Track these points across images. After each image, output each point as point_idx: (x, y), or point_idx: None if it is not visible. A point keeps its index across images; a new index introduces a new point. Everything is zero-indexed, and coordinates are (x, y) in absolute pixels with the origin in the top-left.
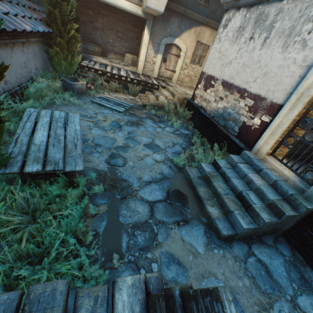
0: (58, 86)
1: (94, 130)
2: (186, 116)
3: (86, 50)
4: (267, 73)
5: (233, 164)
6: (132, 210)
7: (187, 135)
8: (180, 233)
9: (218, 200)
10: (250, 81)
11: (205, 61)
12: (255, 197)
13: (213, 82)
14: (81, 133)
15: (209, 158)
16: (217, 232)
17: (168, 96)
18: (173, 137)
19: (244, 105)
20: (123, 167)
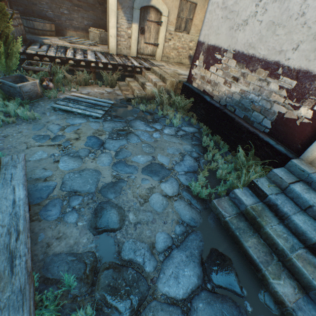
0: None
1: (63, 163)
2: (185, 105)
3: (33, 29)
4: None
5: (281, 185)
6: None
7: (193, 134)
8: None
9: (281, 259)
10: (286, 50)
11: (193, 26)
12: None
13: (219, 55)
14: (26, 208)
15: (243, 178)
16: None
17: (158, 82)
18: (178, 142)
19: (279, 88)
20: (121, 229)
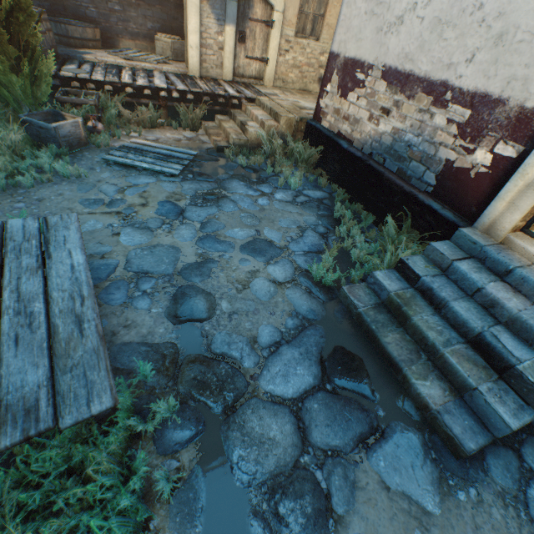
0: (17, 139)
1: (125, 236)
2: (310, 158)
3: (67, 38)
4: (506, 35)
5: (442, 263)
6: (258, 441)
7: (320, 201)
8: (375, 469)
9: (431, 358)
10: (457, 62)
11: (325, 28)
12: (512, 342)
13: (361, 74)
14: (89, 274)
15: (387, 256)
16: (452, 445)
17: (266, 120)
18: (296, 212)
19: (447, 123)
20: (211, 319)
